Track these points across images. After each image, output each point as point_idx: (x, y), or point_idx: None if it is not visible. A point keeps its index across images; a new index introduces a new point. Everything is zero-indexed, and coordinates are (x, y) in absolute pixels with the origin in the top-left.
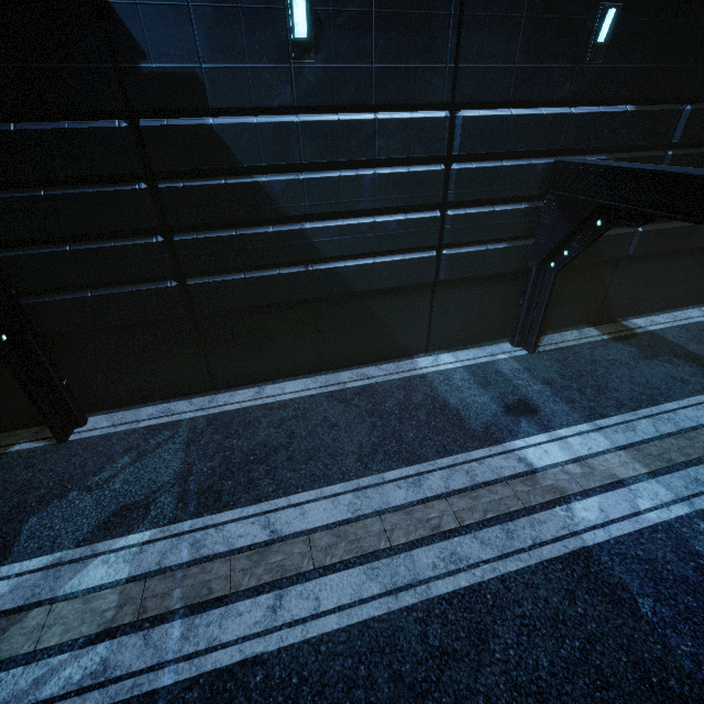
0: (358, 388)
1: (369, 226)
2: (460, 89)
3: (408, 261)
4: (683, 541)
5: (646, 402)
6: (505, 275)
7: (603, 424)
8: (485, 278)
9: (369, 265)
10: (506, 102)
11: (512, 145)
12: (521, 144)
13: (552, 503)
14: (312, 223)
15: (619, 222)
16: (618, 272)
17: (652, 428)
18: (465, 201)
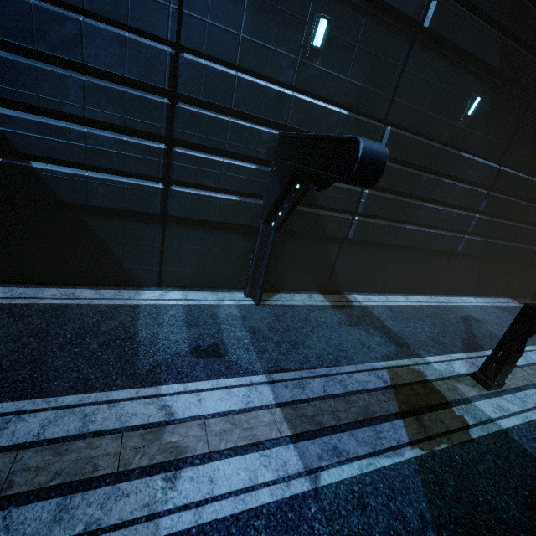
0: (49, 306)
1: (78, 133)
2: (186, 34)
3: (129, 185)
4: (281, 533)
5: (329, 361)
6: (240, 228)
7: (278, 377)
8: (220, 226)
9: (80, 177)
10: (238, 69)
11: (237, 104)
12: (247, 107)
13: (159, 467)
14: (2, 109)
15: (309, 186)
16: (343, 251)
17: (322, 387)
18: (193, 143)
